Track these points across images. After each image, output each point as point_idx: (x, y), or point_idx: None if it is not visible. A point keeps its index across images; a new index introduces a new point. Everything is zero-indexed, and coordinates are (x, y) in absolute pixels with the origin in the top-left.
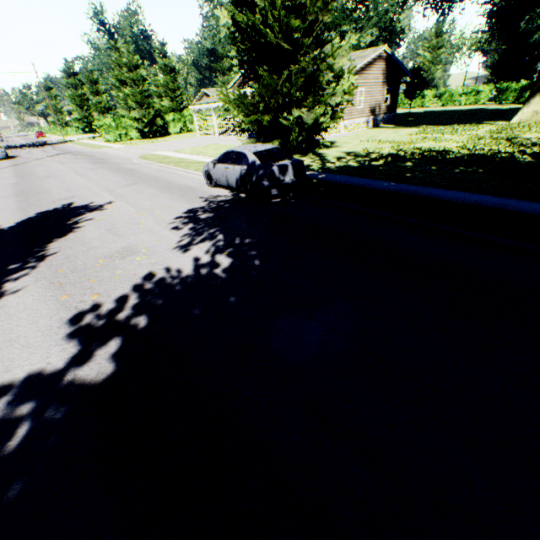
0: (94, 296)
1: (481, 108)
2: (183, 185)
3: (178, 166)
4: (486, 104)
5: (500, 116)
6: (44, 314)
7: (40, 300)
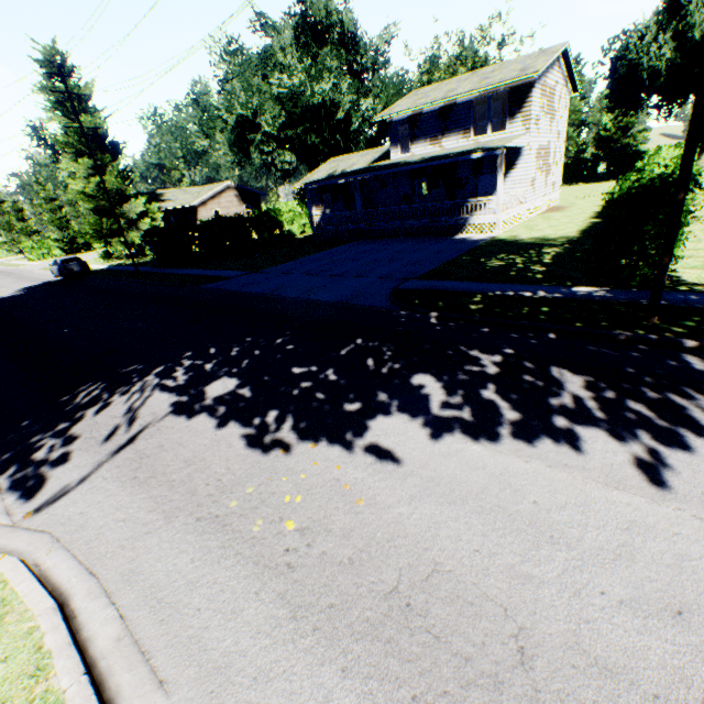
0: None
1: None
2: (45, 279)
3: None
4: None
5: None
6: None
7: None
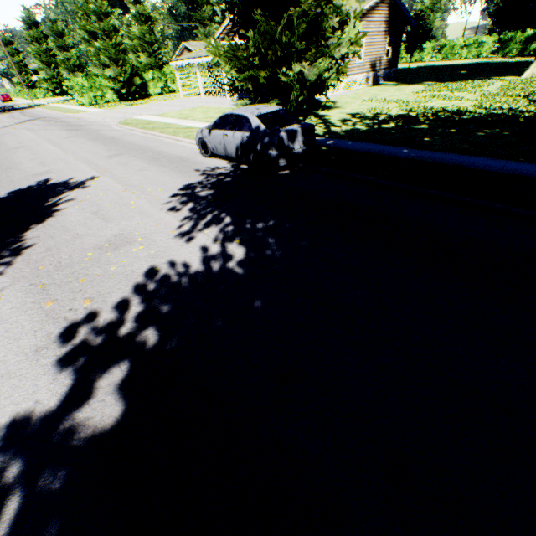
0: (85, 302)
1: (484, 62)
2: (174, 155)
3: (165, 133)
4: (488, 57)
5: (508, 71)
6: (26, 328)
7: (20, 309)
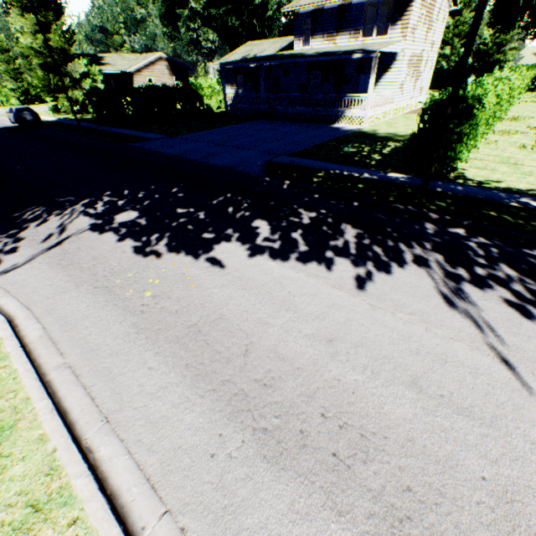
0: None
1: None
2: (3, 124)
3: None
4: None
5: None
6: None
7: None
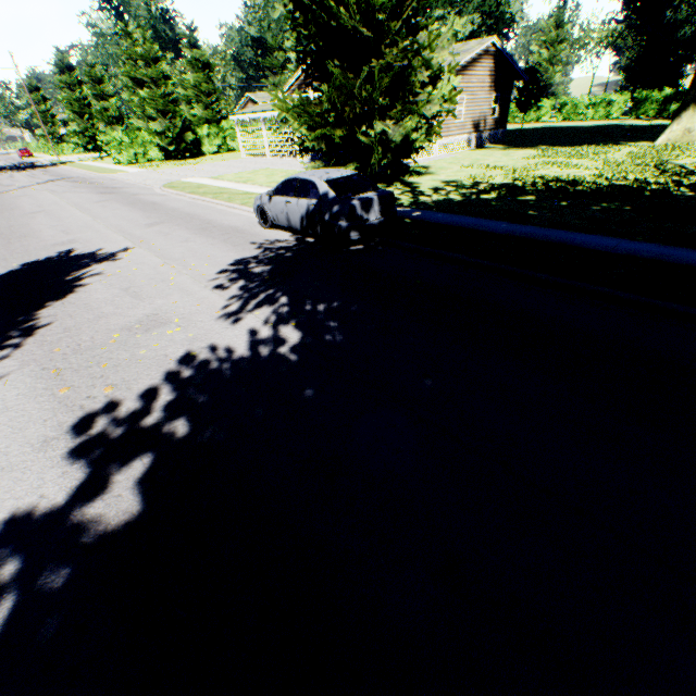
0: (107, 389)
1: (613, 124)
2: (227, 225)
3: (218, 199)
4: (619, 119)
5: (641, 135)
6: (34, 417)
7: (28, 396)
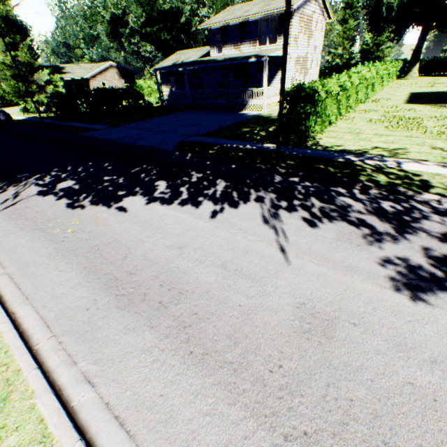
0: None
1: None
2: None
3: None
4: None
5: None
6: None
7: None
